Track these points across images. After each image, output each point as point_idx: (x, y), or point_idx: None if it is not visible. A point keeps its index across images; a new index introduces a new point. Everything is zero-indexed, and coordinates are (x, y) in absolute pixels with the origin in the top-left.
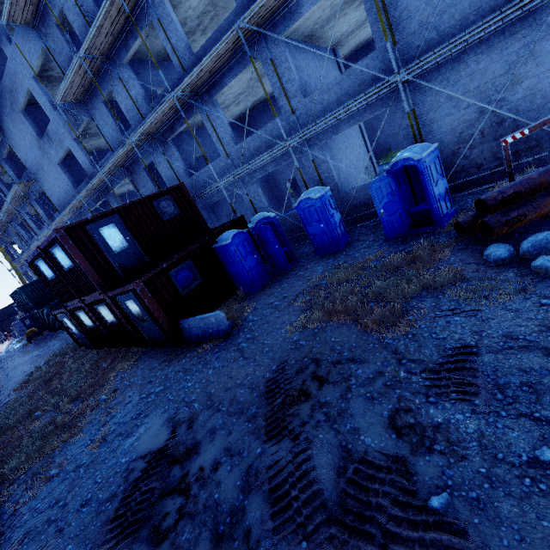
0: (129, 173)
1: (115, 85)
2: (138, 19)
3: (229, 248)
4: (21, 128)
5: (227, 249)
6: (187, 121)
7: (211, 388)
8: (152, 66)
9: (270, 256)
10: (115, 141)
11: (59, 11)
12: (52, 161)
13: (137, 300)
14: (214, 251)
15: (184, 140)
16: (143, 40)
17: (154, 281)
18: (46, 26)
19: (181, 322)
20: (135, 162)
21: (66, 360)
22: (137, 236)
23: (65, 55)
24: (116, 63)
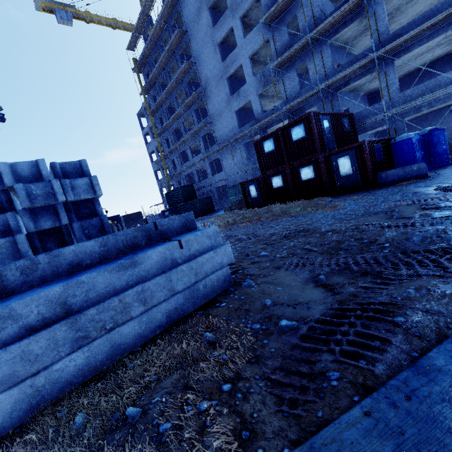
0: (291, 116)
1: (312, 57)
2: (355, 14)
3: (411, 141)
4: (220, 89)
5: (407, 142)
6: (362, 78)
7: (451, 179)
8: (334, 49)
9: (431, 156)
10: (291, 94)
11: (293, 15)
12: (231, 110)
13: (355, 154)
14: (388, 147)
15: (341, 96)
16: (368, 21)
17: (369, 144)
18: (278, 25)
19: (380, 173)
20: (300, 108)
21: (243, 212)
22: (334, 132)
23: (282, 41)
24: (321, 43)
